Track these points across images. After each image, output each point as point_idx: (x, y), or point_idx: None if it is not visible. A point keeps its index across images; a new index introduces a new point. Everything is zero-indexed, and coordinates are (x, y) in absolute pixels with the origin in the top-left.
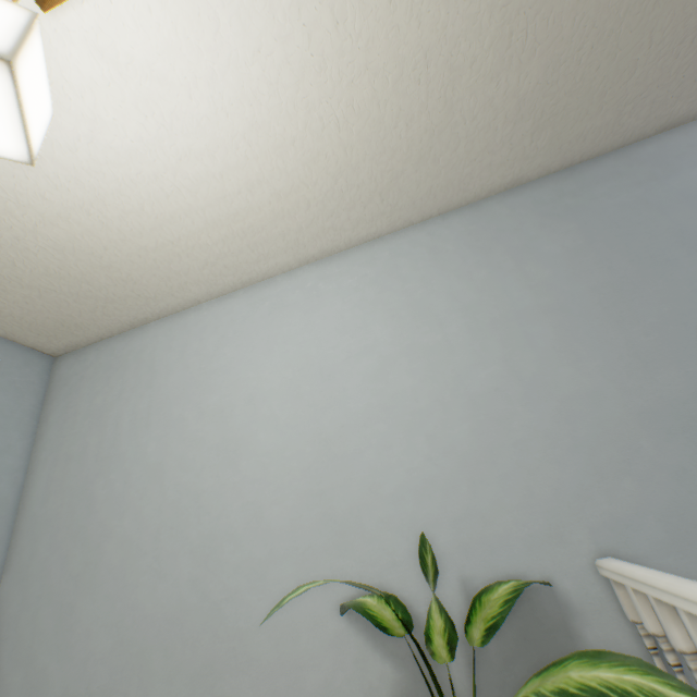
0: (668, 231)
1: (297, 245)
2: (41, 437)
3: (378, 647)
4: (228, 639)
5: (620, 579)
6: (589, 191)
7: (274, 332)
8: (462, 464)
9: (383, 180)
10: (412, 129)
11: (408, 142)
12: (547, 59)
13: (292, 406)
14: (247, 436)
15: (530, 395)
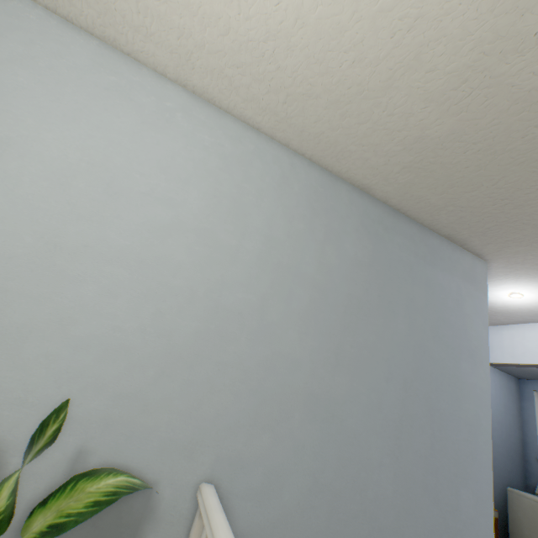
0: (407, 295)
1: (188, 59)
2: None
3: None
4: None
5: (205, 520)
6: (394, 235)
7: (96, 109)
8: (166, 352)
9: (300, 86)
10: (354, 69)
11: (343, 77)
12: (459, 127)
13: (49, 188)
14: None
15: (259, 335)
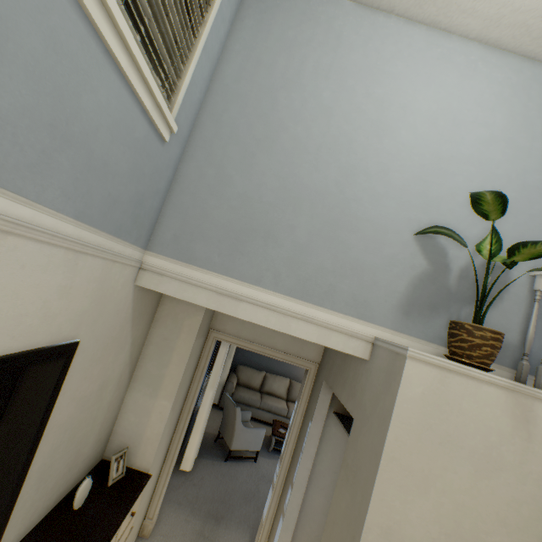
0: None
1: (496, 22)
2: (236, 31)
3: (423, 254)
4: (349, 217)
5: None
6: None
7: (435, 75)
8: None
9: None
10: None
11: None
12: None
13: (428, 128)
14: (394, 127)
15: None
